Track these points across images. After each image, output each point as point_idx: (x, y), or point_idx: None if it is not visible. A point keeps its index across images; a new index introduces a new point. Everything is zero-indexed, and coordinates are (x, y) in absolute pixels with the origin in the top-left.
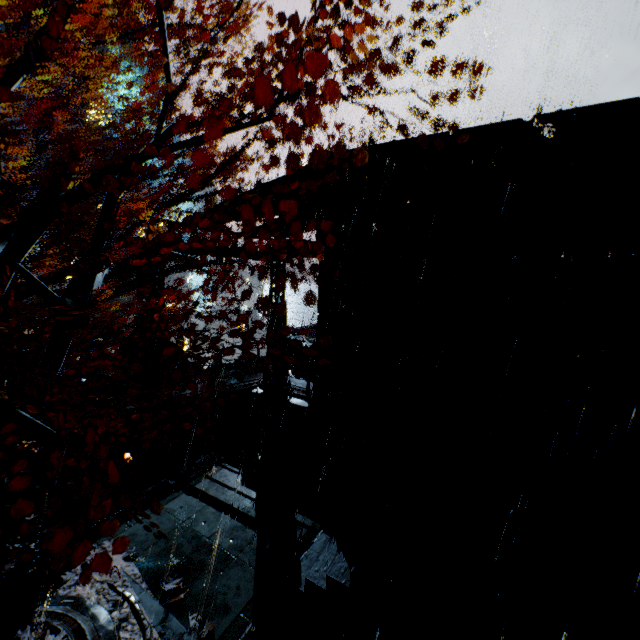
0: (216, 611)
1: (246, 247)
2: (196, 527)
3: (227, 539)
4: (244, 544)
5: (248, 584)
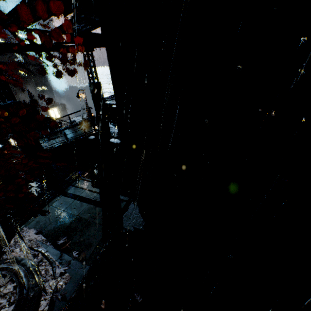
0: (85, 247)
1: (58, 43)
2: (71, 212)
3: (87, 214)
4: (96, 215)
5: (99, 232)
